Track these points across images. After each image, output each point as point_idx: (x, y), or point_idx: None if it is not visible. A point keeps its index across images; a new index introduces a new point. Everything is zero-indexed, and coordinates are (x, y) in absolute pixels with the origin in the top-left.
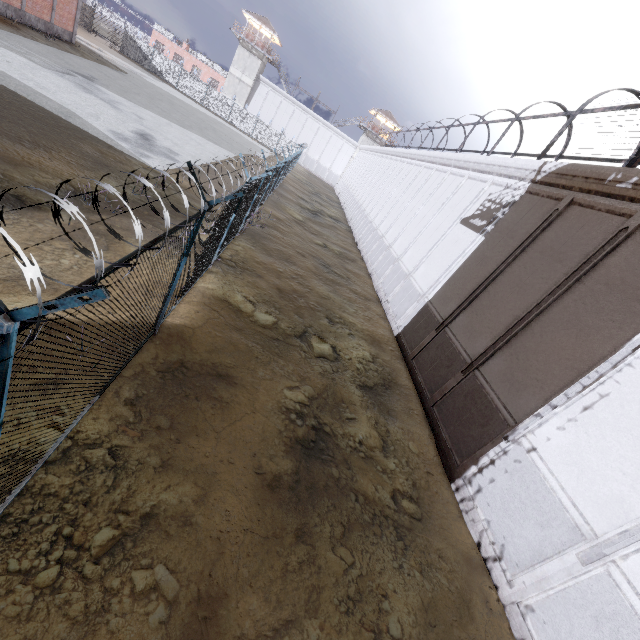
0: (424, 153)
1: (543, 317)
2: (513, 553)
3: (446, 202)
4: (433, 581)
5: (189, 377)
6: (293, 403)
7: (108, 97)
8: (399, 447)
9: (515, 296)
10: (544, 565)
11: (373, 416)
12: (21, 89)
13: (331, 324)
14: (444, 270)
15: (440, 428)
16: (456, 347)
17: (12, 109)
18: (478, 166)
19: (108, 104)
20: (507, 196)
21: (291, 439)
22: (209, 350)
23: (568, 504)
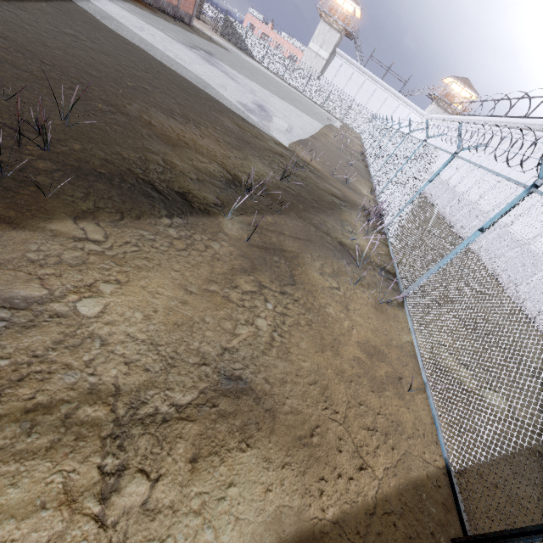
0: None
1: None
2: None
3: None
4: None
5: None
6: None
7: (225, 69)
8: None
9: None
10: None
11: None
12: (165, 59)
13: None
14: None
15: None
16: None
17: (161, 78)
18: None
19: (227, 76)
20: None
21: None
22: None
23: None
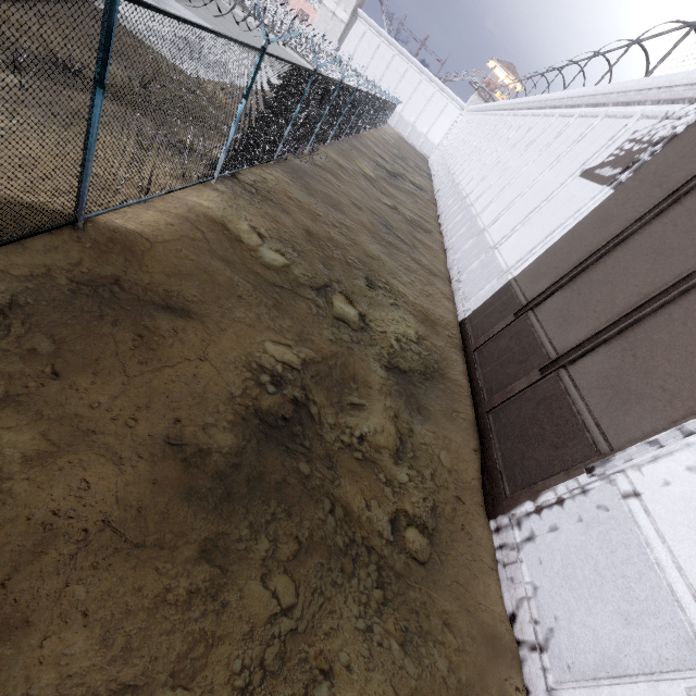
0: (547, 97)
1: (694, 295)
2: (566, 647)
3: (565, 152)
4: (419, 663)
5: (120, 297)
6: (272, 363)
7: None
8: (422, 455)
9: (648, 266)
10: (618, 686)
11: (394, 407)
12: None
13: (370, 287)
14: (543, 237)
15: (492, 442)
16: (538, 337)
17: None
18: (624, 96)
19: (156, 3)
20: (663, 130)
21: (247, 408)
22: (168, 272)
23: (686, 597)
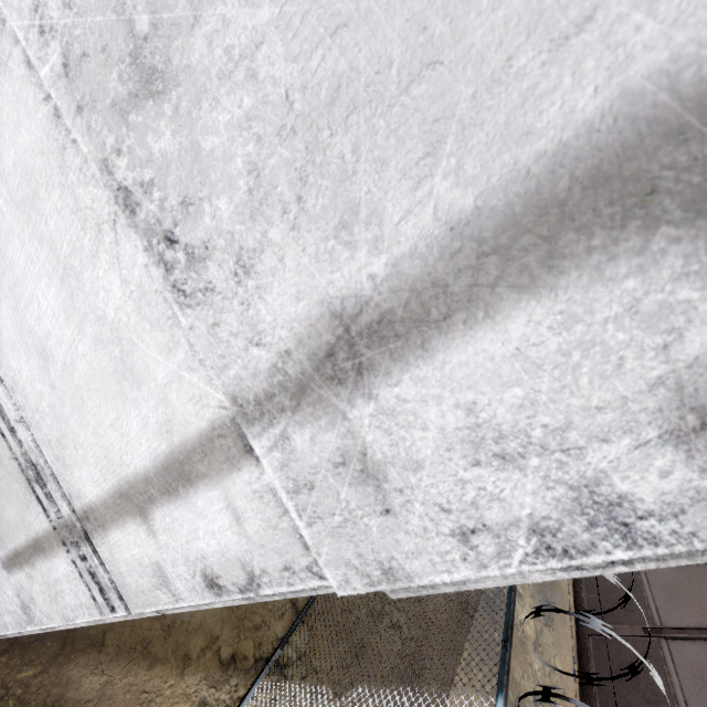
0: None
1: None
2: None
3: None
4: None
5: None
6: None
7: None
8: (548, 651)
9: None
10: None
11: (536, 603)
12: None
13: None
14: None
15: (590, 664)
16: (646, 597)
17: None
18: None
19: None
20: None
21: None
22: None
23: None
